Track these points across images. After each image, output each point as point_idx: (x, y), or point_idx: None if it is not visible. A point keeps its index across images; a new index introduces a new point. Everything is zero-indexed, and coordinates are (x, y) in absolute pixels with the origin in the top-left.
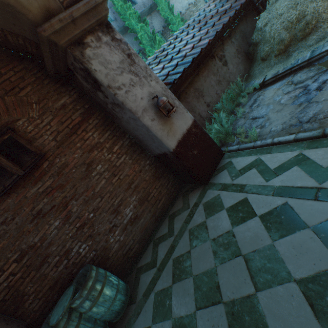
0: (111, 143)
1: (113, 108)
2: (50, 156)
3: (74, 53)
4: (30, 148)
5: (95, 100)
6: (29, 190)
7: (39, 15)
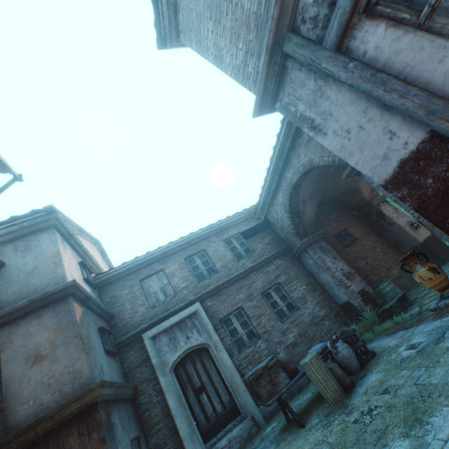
0: (382, 242)
1: (386, 226)
2: (358, 240)
3: (376, 207)
4: (352, 236)
5: (375, 225)
6: (352, 248)
7: (368, 199)
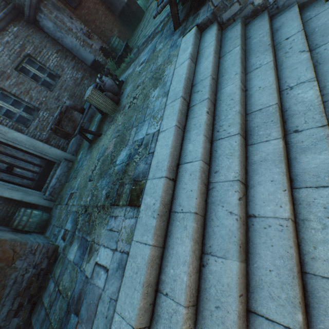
0: (101, 5)
1: None
2: (83, 2)
3: None
4: None
5: None
6: (81, 11)
7: None
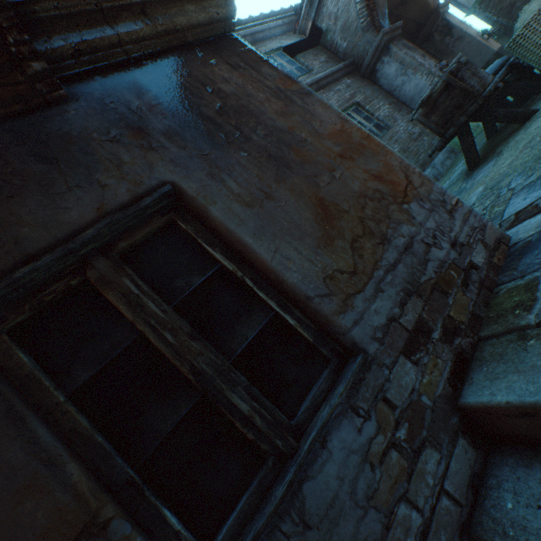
0: None
1: (452, 46)
2: None
3: (442, 18)
4: None
5: (437, 50)
6: None
7: (432, 7)
